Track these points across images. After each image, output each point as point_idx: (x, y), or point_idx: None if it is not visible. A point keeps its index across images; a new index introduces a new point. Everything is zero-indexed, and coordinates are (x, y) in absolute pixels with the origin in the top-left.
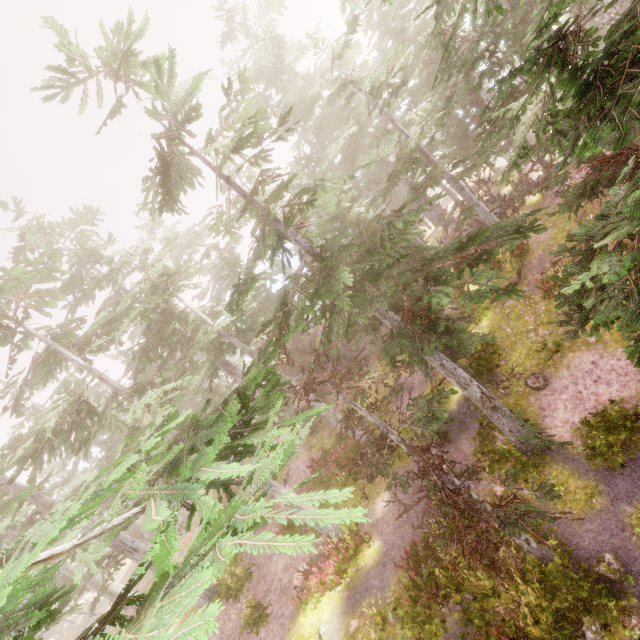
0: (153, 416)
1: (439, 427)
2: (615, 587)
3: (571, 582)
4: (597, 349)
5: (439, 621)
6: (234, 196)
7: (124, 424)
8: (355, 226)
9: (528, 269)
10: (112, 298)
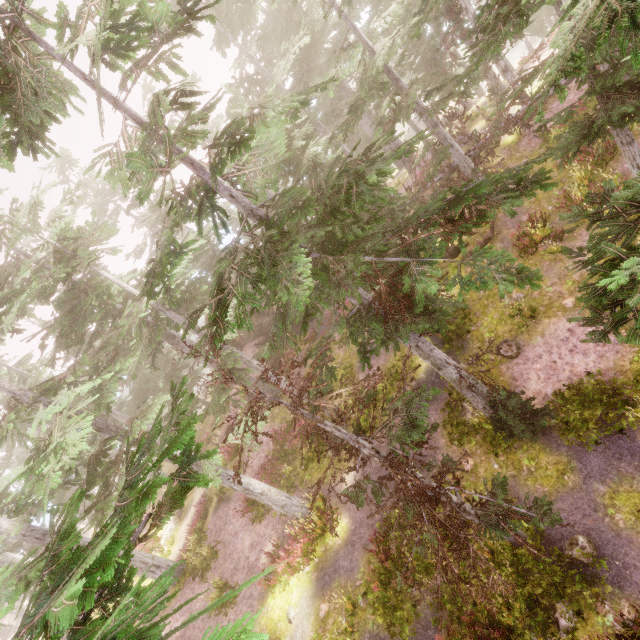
0: (63, 432)
1: (420, 437)
2: (588, 571)
3: (544, 566)
4: (574, 315)
5: (410, 606)
6: (135, 129)
7: (29, 439)
8: (312, 170)
9: (502, 222)
10: (10, 265)
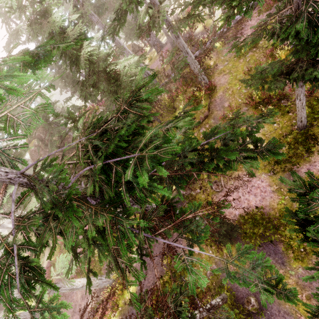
0: None
1: None
2: (255, 316)
3: (235, 315)
4: None
5: None
6: None
7: None
8: (90, 62)
9: (214, 105)
10: None
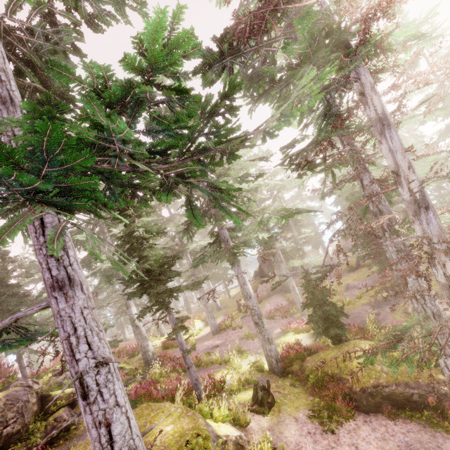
0: None
1: None
2: None
3: None
4: None
5: None
6: None
7: None
8: None
9: None
10: None
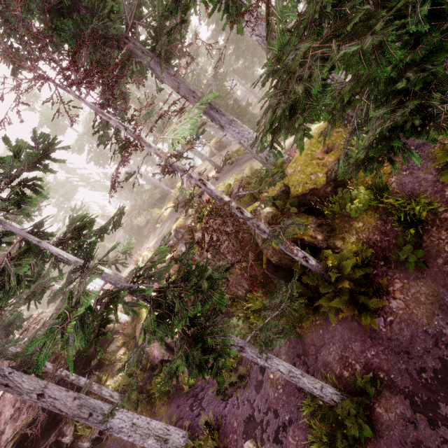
0: None
1: None
2: None
3: None
4: None
5: None
6: None
7: None
8: None
9: None
10: None
